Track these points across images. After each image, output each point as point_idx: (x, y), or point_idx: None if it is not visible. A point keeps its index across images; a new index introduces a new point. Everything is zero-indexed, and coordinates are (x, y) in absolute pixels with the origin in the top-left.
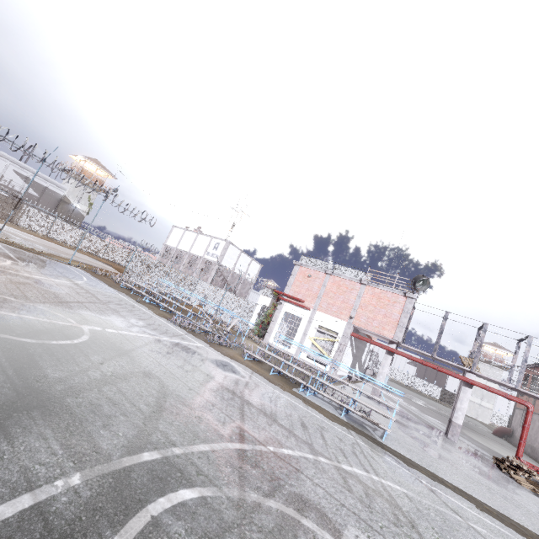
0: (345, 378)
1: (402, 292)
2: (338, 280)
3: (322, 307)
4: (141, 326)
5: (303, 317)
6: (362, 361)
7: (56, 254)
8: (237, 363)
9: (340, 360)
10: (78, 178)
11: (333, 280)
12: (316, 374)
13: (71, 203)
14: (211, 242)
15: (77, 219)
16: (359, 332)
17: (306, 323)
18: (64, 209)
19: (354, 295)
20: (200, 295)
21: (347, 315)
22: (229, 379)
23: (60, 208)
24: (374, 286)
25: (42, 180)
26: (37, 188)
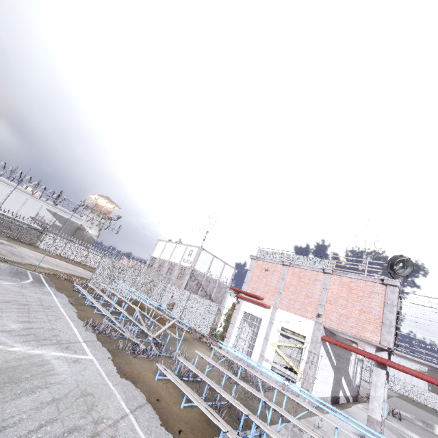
0: (328, 401)
1: (378, 279)
2: (298, 271)
3: (284, 304)
4: (1, 330)
5: (263, 318)
6: (350, 374)
7: (36, 264)
8: (127, 387)
9: (313, 375)
10: (92, 211)
11: (292, 272)
12: (281, 396)
13: (85, 229)
14: (186, 250)
15: (89, 241)
16: (335, 335)
17: (267, 325)
18: (80, 234)
19: (318, 287)
20: (168, 298)
21: (313, 312)
22: (43, 432)
23: (77, 234)
24: (340, 274)
25: (66, 214)
26: (62, 220)
